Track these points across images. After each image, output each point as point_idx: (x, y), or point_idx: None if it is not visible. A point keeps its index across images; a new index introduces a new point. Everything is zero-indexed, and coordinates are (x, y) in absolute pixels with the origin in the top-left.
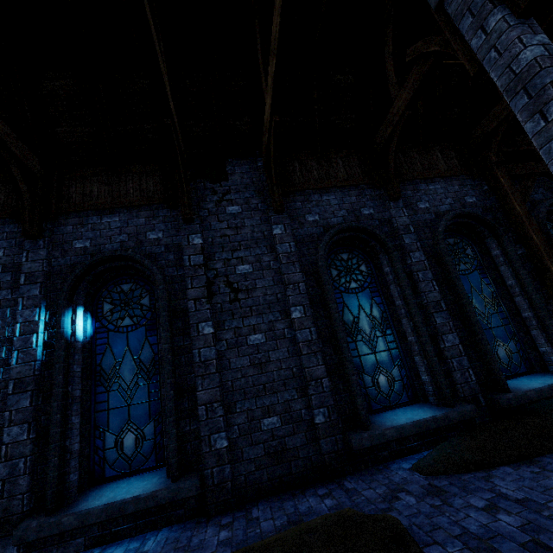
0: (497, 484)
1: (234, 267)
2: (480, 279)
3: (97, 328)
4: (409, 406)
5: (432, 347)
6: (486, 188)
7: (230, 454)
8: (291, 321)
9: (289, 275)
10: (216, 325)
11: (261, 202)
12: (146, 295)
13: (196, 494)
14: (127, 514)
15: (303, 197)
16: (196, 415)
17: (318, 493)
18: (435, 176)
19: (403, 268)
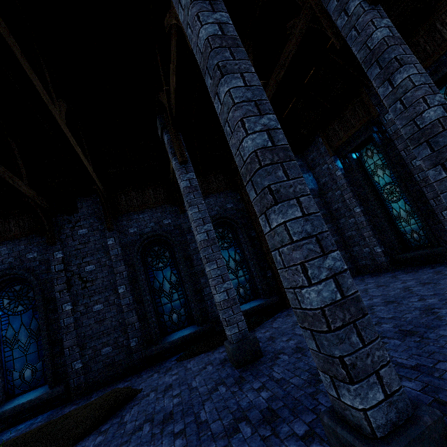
0: (190, 362)
1: (84, 268)
2: (235, 251)
3: (1, 315)
4: (188, 327)
5: (194, 297)
6: (239, 198)
7: (84, 370)
8: (119, 294)
9: (117, 268)
10: (74, 303)
11: (100, 224)
12: (31, 291)
13: (62, 393)
14: (25, 409)
15: (127, 217)
16: (64, 354)
17: (127, 380)
18: (209, 194)
19: (182, 256)
